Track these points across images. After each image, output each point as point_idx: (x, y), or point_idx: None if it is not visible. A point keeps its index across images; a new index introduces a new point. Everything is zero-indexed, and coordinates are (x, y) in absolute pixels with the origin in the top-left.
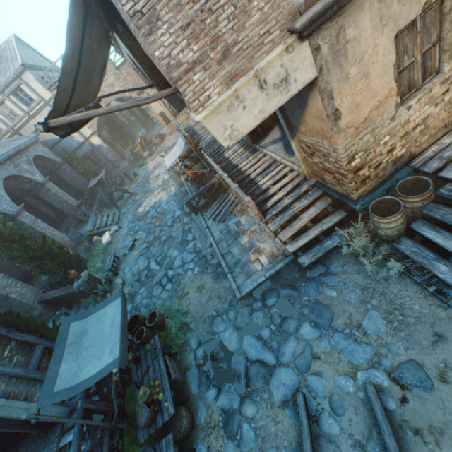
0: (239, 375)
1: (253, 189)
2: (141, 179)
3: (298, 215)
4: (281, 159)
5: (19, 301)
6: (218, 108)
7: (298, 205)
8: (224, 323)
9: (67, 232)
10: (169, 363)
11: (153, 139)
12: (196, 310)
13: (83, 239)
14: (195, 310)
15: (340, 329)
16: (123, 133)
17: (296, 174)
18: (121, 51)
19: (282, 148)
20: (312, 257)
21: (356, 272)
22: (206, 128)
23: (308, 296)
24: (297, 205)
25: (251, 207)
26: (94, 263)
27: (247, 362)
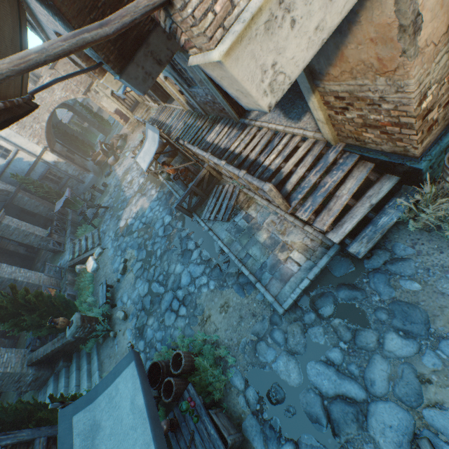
0: (318, 420)
1: (259, 173)
2: (113, 189)
3: (332, 192)
4: (285, 128)
5: (2, 373)
6: (249, 28)
7: (330, 181)
8: (271, 349)
9: (44, 267)
10: (217, 421)
11: (115, 142)
12: (228, 336)
13: (64, 272)
14: (227, 337)
15: (447, 335)
16: (79, 143)
17: (312, 141)
18: (48, 40)
19: (280, 115)
20: (368, 243)
21: (436, 251)
22: (223, 82)
23: (379, 295)
24: (329, 180)
25: (273, 196)
26: (85, 297)
27: (323, 400)
